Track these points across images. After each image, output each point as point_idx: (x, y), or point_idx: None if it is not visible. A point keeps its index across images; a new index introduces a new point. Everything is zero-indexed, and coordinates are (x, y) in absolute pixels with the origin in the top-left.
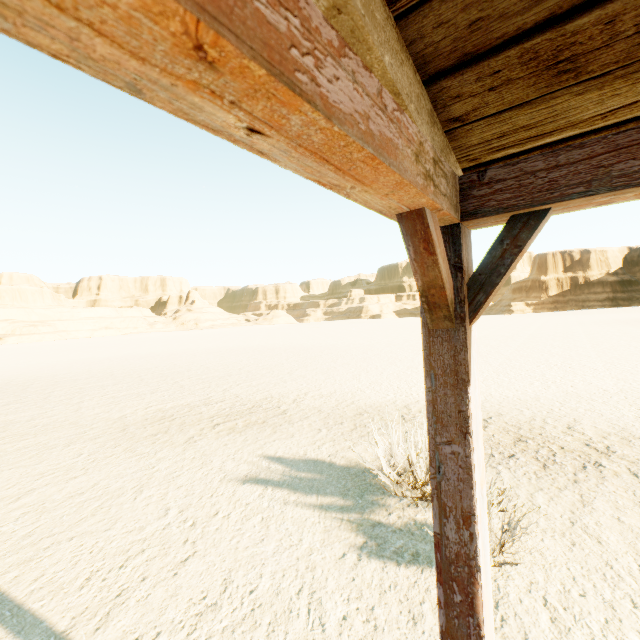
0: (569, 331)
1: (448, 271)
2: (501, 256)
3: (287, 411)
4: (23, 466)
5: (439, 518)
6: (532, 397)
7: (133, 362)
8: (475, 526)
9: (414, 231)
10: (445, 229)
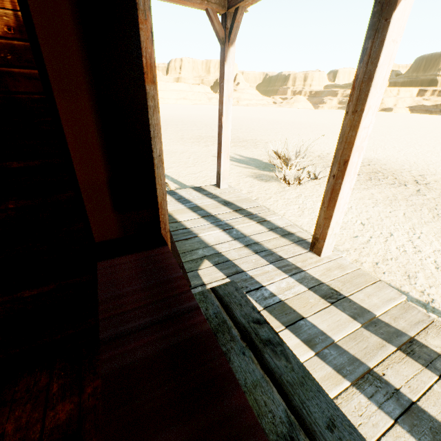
0: None
1: (222, 28)
2: (233, 23)
3: (258, 145)
4: None
5: (219, 105)
6: (427, 163)
7: (194, 118)
8: (223, 104)
9: (208, 15)
10: (225, 14)
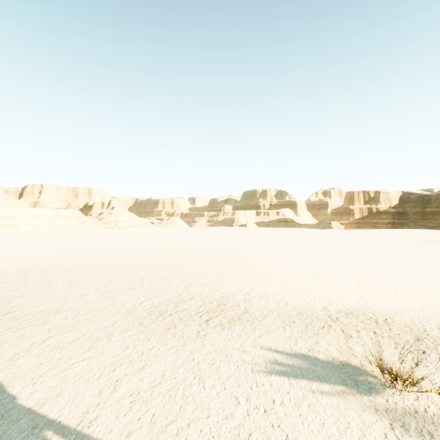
0: (378, 246)
1: None
2: None
3: (247, 309)
4: (91, 357)
5: None
6: (399, 303)
7: (92, 257)
8: None
9: None
10: None
